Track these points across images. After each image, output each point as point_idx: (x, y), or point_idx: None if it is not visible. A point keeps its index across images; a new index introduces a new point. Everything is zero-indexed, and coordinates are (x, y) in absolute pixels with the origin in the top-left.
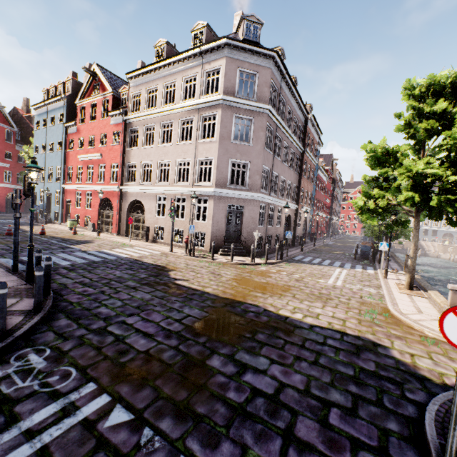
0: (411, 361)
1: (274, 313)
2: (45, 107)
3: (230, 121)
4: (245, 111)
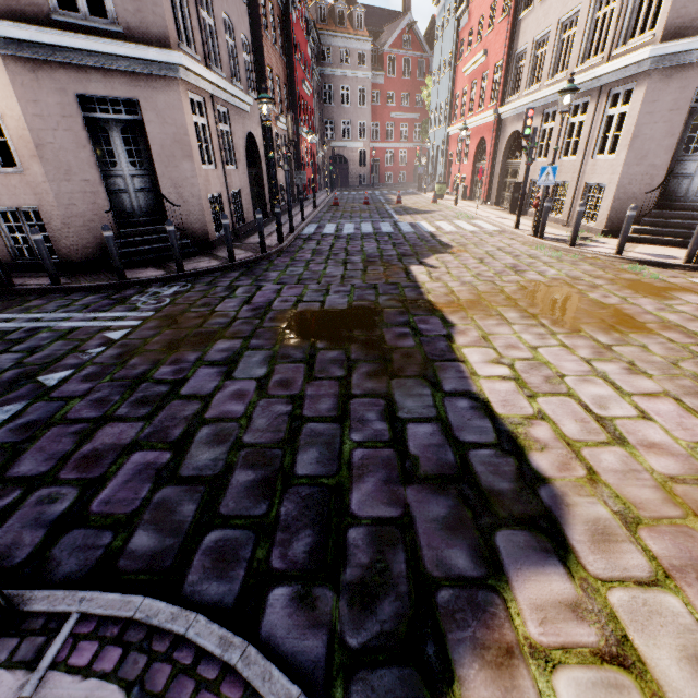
0: (538, 643)
1: (450, 345)
2: None
3: None
4: None
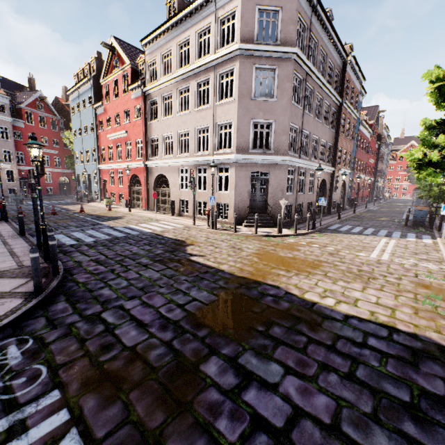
0: None
1: (298, 297)
2: (76, 91)
3: (249, 75)
4: (267, 60)
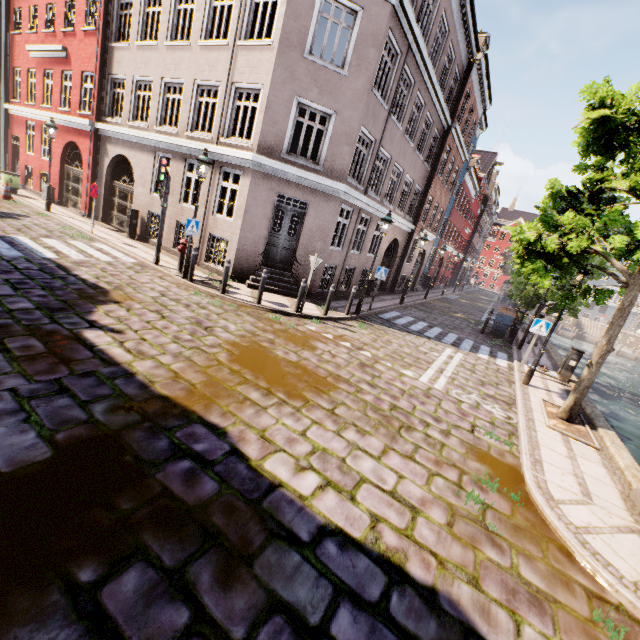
0: None
1: (250, 465)
2: None
3: (309, 4)
4: None
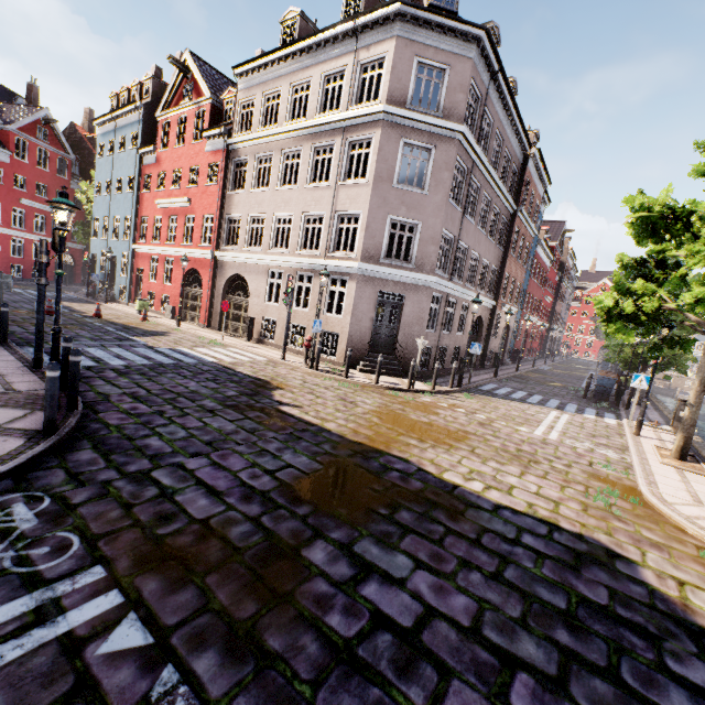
0: (679, 595)
1: (434, 476)
2: (112, 122)
3: (394, 151)
4: (422, 135)
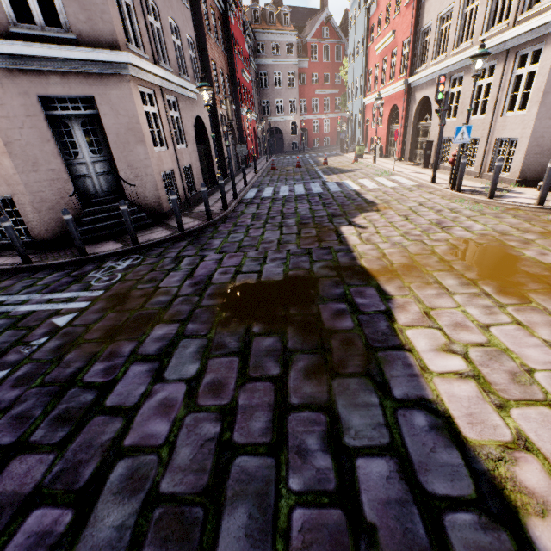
0: None
1: (391, 325)
2: None
3: None
4: None
